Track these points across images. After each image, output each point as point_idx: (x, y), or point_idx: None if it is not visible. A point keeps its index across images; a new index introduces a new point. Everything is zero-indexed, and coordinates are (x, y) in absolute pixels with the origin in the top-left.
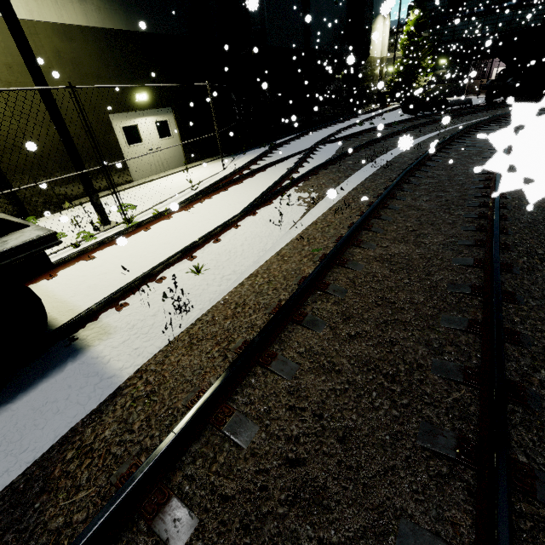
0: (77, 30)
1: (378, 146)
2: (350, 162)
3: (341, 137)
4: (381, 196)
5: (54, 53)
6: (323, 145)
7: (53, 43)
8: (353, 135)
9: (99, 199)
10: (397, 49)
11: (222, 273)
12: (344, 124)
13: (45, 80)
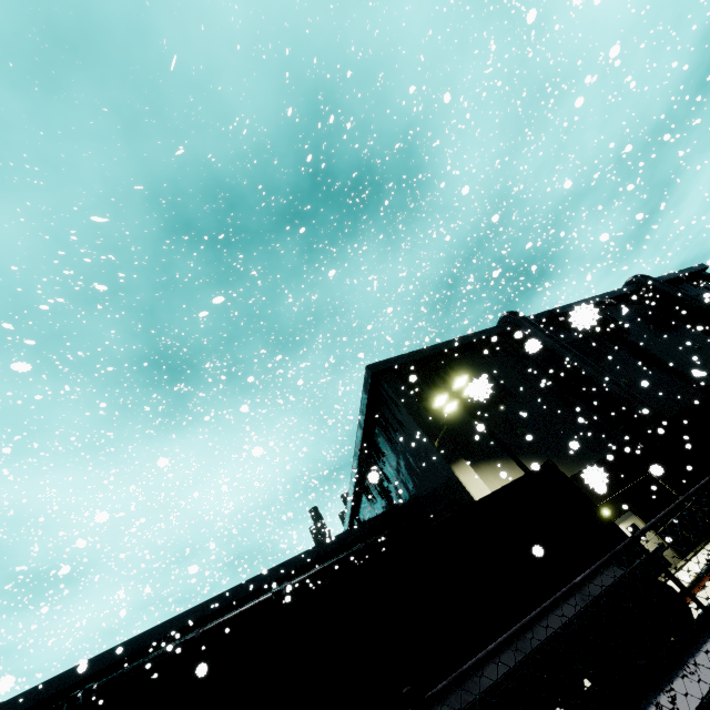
0: None
1: None
2: None
3: None
4: None
5: None
6: None
7: None
8: None
9: None
10: None
11: None
12: None
13: None
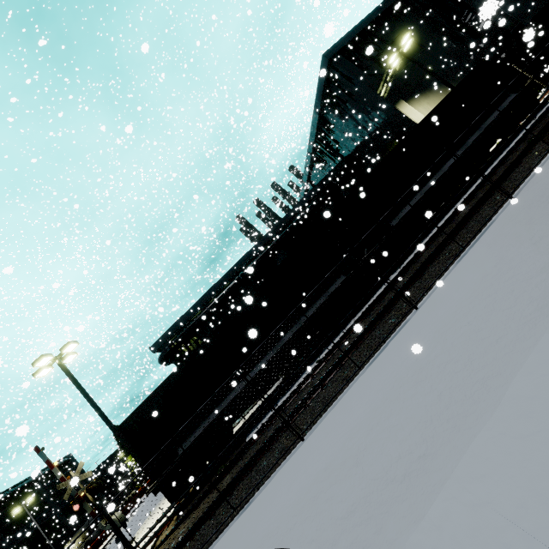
0: None
1: None
2: None
3: None
4: None
5: None
6: None
7: None
8: None
9: None
10: None
11: None
12: None
13: None
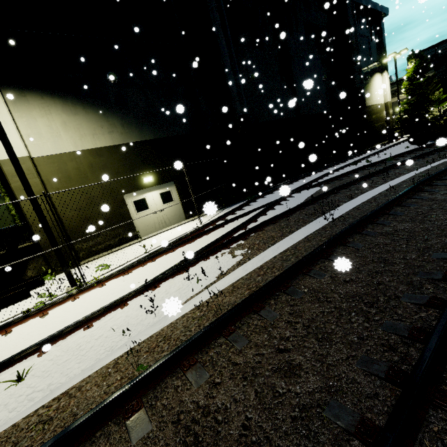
0: (106, 149)
1: (353, 188)
2: (308, 211)
3: (320, 182)
4: (279, 274)
5: (88, 165)
6: (297, 192)
7: (89, 160)
8: (336, 178)
9: (68, 267)
10: (402, 93)
11: (37, 386)
12: (340, 165)
13: (33, 192)
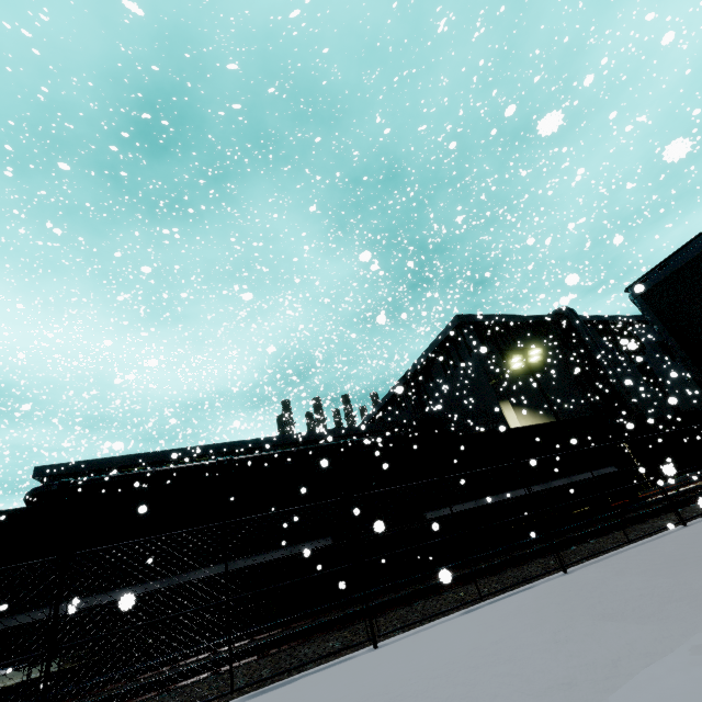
0: None
1: None
2: None
3: None
4: None
5: None
6: None
7: None
8: None
9: None
10: None
11: None
12: None
13: None
